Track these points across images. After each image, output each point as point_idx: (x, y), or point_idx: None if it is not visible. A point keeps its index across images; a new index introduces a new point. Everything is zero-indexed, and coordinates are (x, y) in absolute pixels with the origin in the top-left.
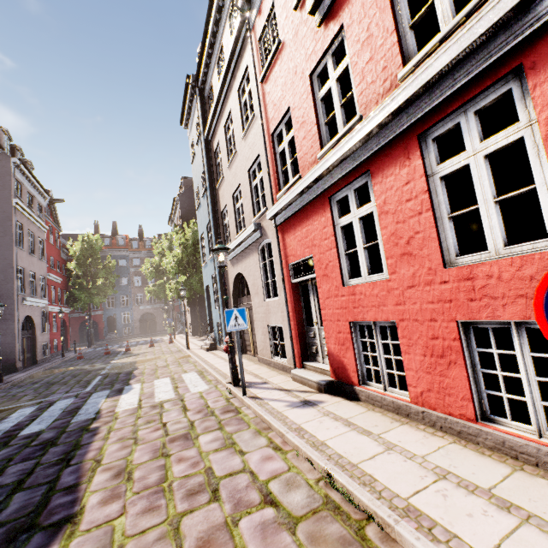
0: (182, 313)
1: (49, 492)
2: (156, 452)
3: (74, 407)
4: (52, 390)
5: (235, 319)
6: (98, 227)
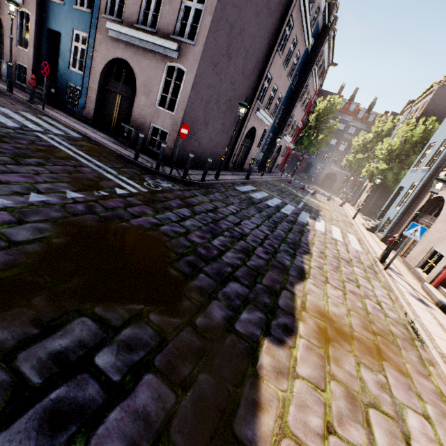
0: (360, 190)
1: (299, 240)
2: (334, 257)
3: (296, 212)
4: (284, 196)
5: (414, 231)
6: (342, 89)
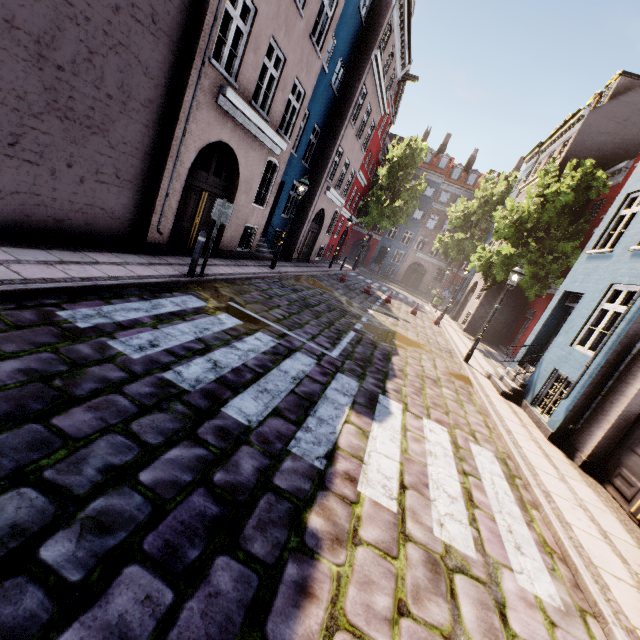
0: (464, 291)
1: None
2: None
3: (307, 390)
4: (301, 320)
5: None
6: (427, 135)
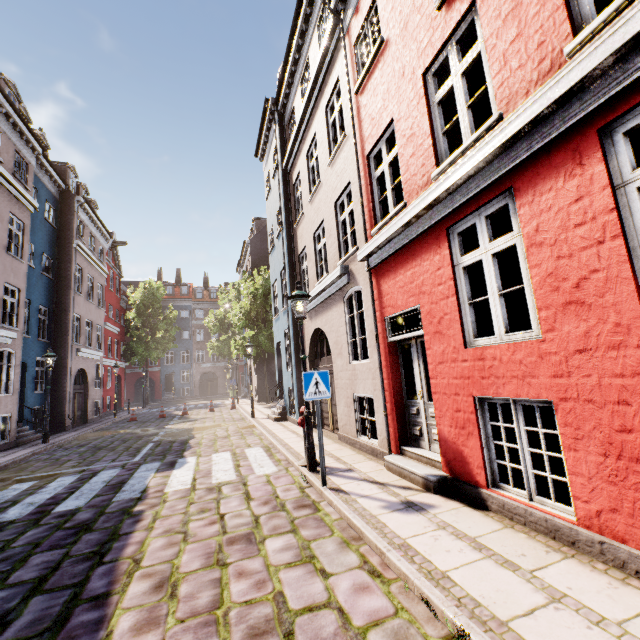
0: (247, 374)
1: (72, 601)
2: (209, 557)
3: (118, 480)
4: (98, 457)
5: (316, 385)
6: (161, 274)
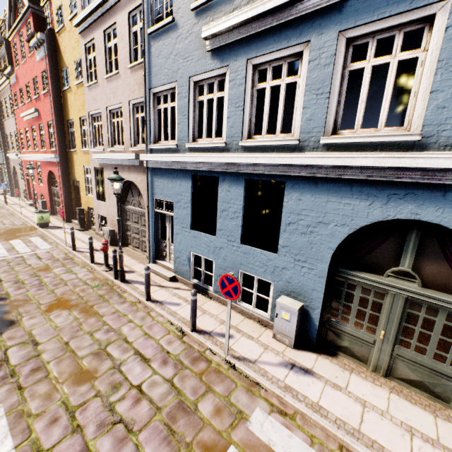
0: None
1: None
2: None
3: None
4: None
5: (4, 186)
6: None
